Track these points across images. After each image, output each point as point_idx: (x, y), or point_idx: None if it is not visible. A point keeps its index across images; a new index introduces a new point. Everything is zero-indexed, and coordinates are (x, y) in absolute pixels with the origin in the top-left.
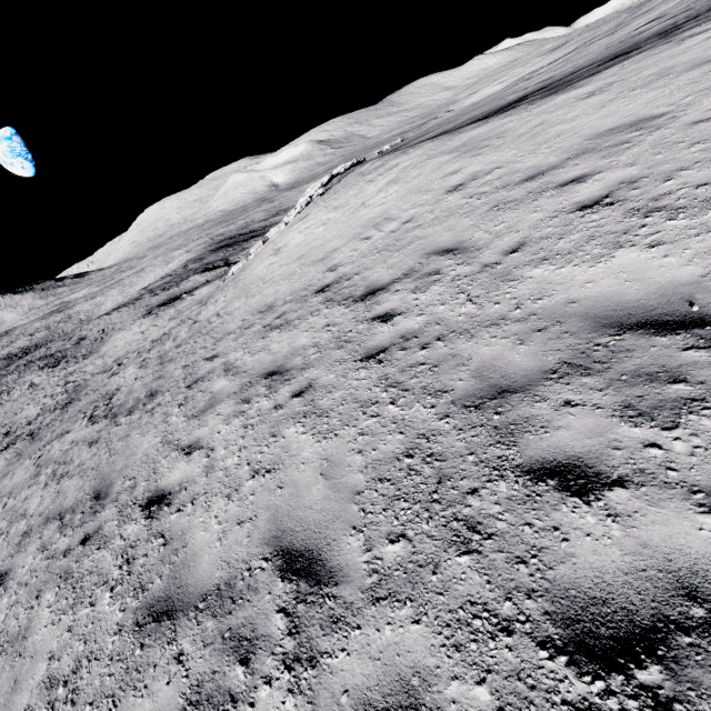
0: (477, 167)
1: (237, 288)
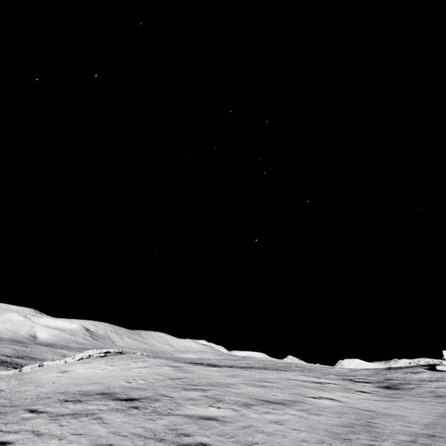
0: (181, 375)
1: (23, 380)
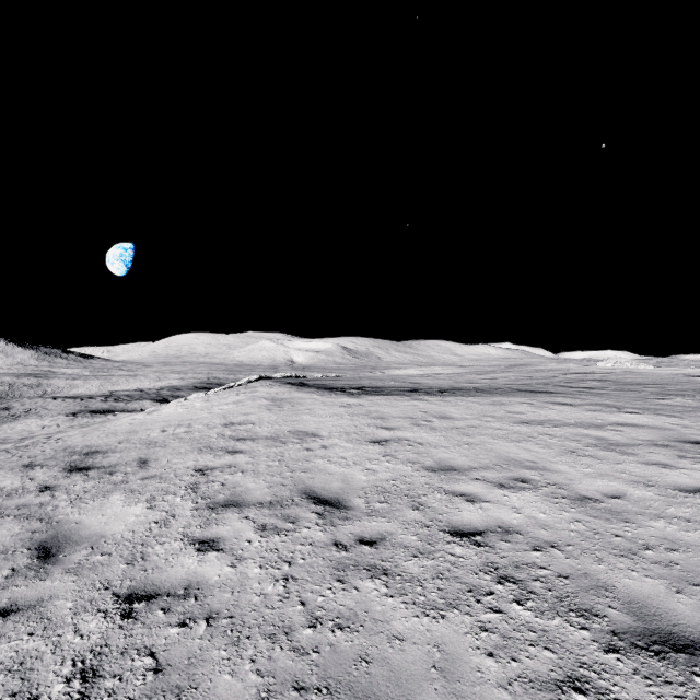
0: (254, 417)
1: (100, 425)
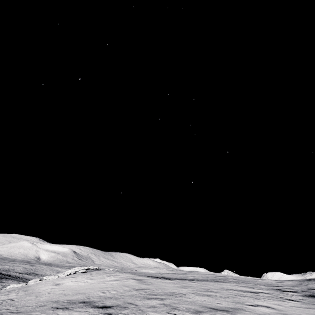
0: (143, 286)
1: (28, 291)
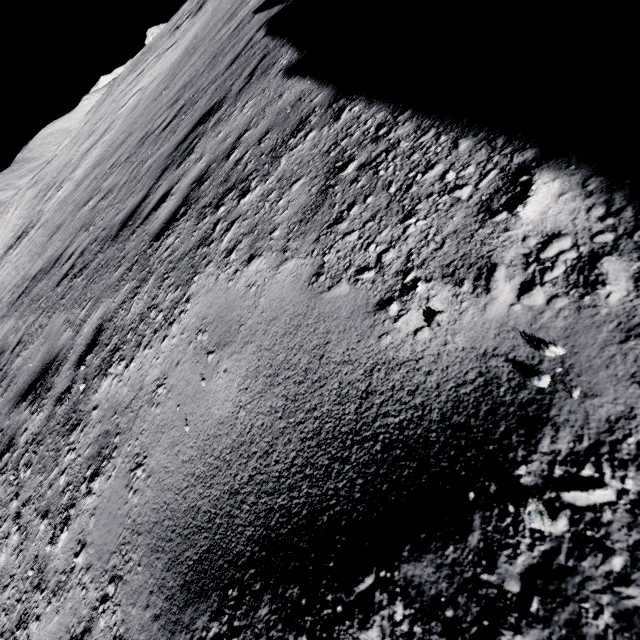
0: (40, 187)
1: None
